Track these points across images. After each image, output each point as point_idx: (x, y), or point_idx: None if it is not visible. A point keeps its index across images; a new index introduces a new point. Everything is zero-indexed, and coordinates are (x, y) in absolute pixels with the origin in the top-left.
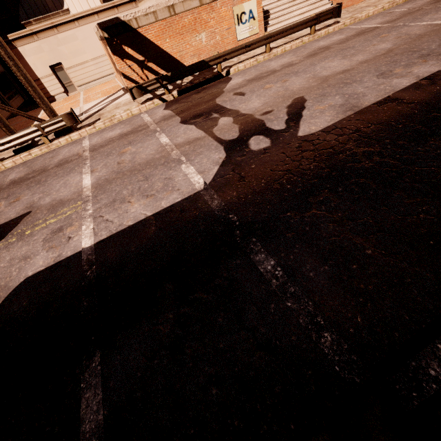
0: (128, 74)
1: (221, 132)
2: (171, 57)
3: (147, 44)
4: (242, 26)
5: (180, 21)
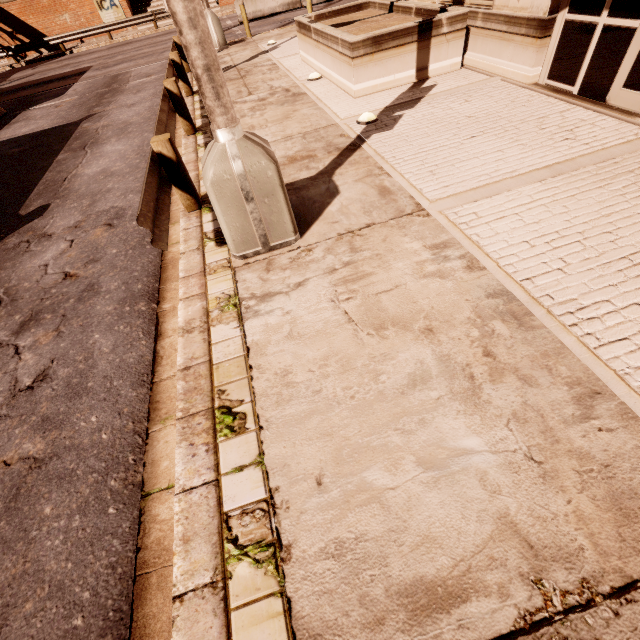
0: (0, 42)
1: None
2: (39, 32)
3: (13, 18)
4: (106, 12)
5: (40, 2)
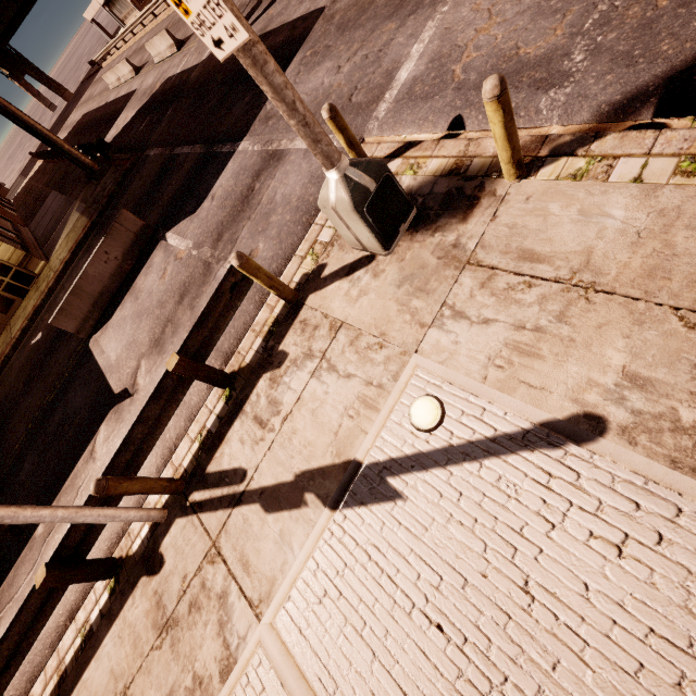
0: None
1: (249, 6)
2: None
3: None
4: None
5: None
